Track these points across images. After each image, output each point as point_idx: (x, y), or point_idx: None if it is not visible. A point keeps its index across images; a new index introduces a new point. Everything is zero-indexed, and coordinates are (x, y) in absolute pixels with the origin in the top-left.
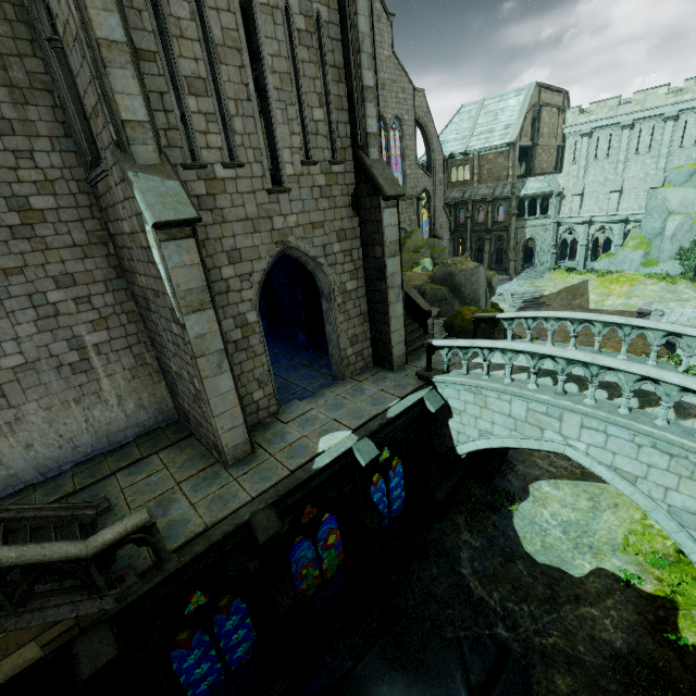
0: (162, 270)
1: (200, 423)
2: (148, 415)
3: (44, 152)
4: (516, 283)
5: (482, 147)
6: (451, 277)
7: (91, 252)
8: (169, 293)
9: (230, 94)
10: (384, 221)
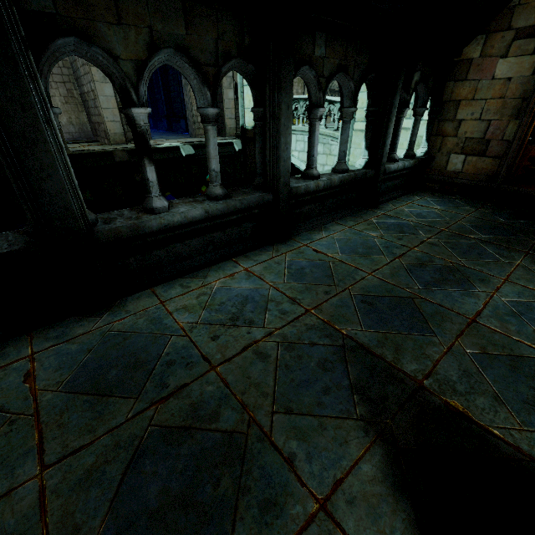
0: None
1: (99, 123)
2: (75, 130)
3: None
4: None
5: None
6: None
7: None
8: None
9: None
10: None
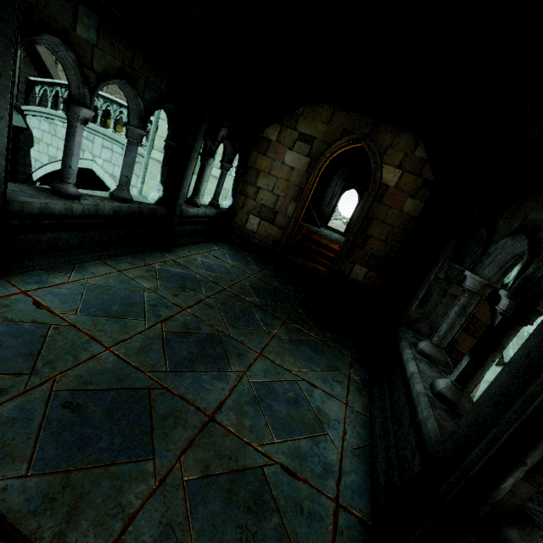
0: None
1: None
2: None
3: None
4: None
5: None
6: None
7: None
8: None
9: None
10: None
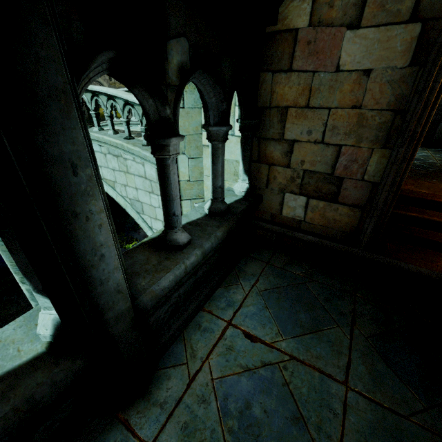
0: None
1: None
2: None
3: None
4: None
5: None
6: None
7: None
8: None
9: None
10: None
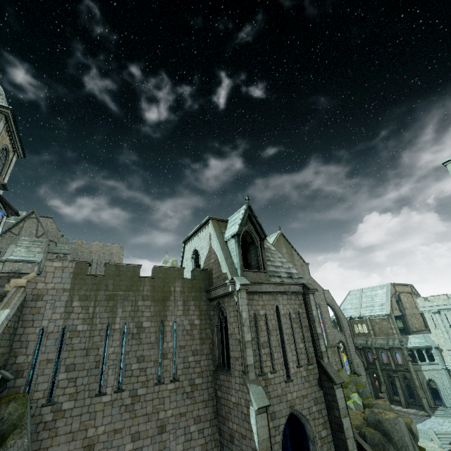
0: (254, 428)
1: None
2: None
3: (203, 360)
4: (435, 420)
5: (369, 314)
6: (380, 424)
7: (208, 404)
8: (255, 440)
9: (273, 345)
10: (337, 395)
